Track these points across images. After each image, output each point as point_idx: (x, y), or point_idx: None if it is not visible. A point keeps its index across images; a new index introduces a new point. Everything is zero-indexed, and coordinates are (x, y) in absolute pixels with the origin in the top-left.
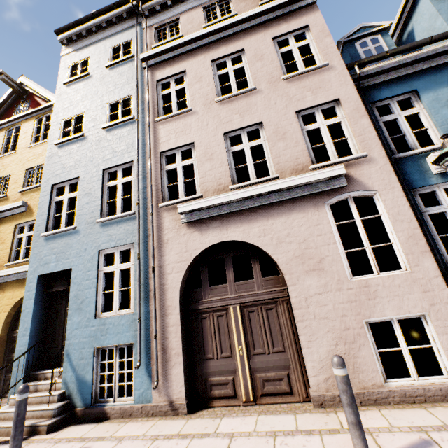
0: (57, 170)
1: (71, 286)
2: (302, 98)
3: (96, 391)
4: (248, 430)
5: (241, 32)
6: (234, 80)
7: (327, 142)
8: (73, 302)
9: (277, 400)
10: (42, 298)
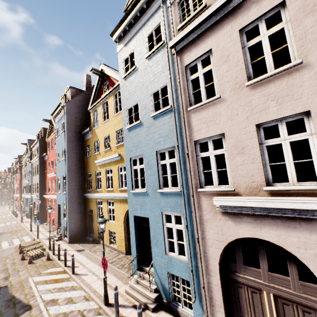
0: (131, 148)
1: (150, 229)
2: None
3: (172, 295)
4: None
5: None
6: (269, 51)
7: None
8: (152, 239)
9: None
10: (137, 227)
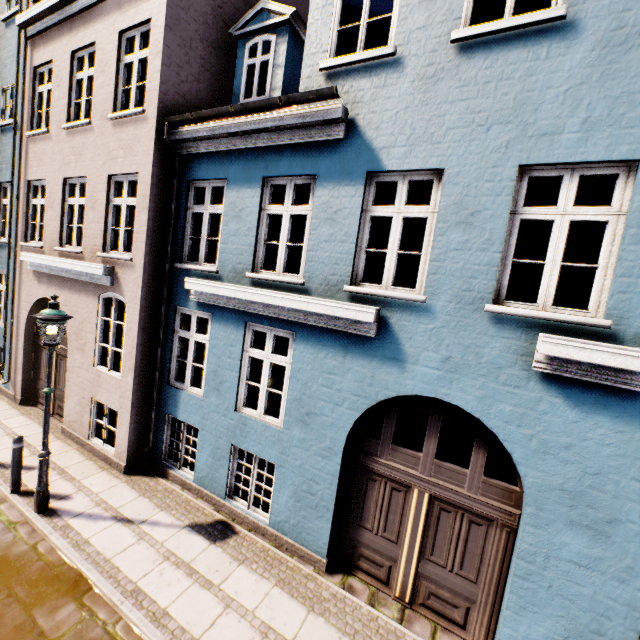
0: None
1: None
2: (116, 157)
3: None
4: (11, 427)
5: (99, 4)
6: (85, 96)
7: (122, 228)
8: None
9: (61, 419)
10: None
